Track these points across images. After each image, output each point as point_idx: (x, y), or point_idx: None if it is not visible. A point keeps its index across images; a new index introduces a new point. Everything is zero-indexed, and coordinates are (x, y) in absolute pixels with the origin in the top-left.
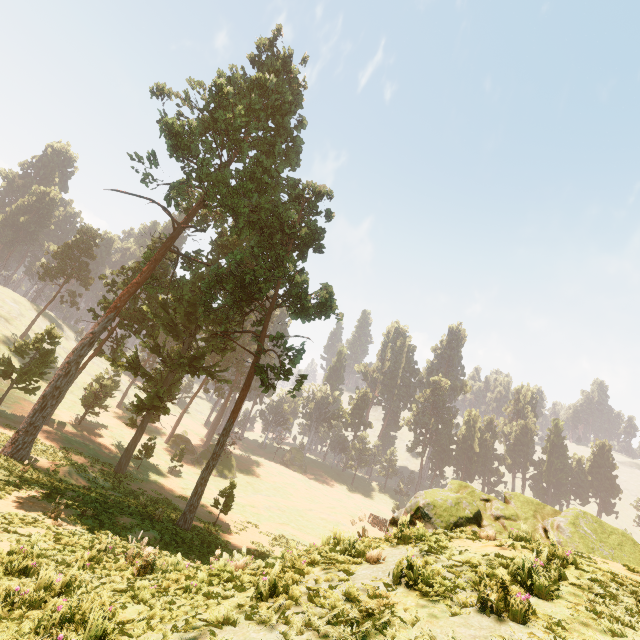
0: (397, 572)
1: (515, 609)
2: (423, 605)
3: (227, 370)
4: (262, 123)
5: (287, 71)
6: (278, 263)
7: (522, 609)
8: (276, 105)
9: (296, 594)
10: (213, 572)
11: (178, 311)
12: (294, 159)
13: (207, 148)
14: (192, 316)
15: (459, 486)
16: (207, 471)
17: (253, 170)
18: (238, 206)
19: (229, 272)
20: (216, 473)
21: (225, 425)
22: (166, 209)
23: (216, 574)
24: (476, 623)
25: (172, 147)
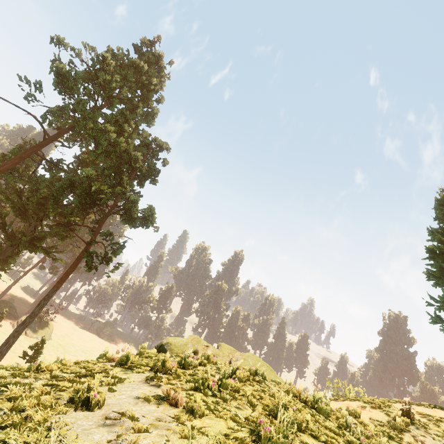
0: (120, 360)
1: (166, 369)
2: (124, 371)
3: (63, 252)
4: (132, 90)
5: (158, 65)
6: (121, 184)
7: (168, 368)
8: (145, 83)
9: (53, 368)
10: (1, 367)
11: (31, 200)
12: (151, 120)
13: (86, 92)
14: (43, 206)
15: (194, 338)
16: (22, 326)
17: (118, 118)
18: (100, 138)
19: (80, 181)
20: (32, 335)
21: (48, 292)
22: (41, 123)
23: (3, 368)
24: (145, 375)
25: (58, 83)
